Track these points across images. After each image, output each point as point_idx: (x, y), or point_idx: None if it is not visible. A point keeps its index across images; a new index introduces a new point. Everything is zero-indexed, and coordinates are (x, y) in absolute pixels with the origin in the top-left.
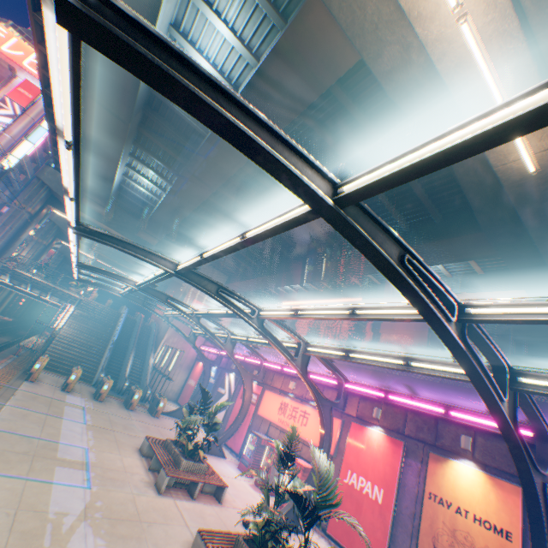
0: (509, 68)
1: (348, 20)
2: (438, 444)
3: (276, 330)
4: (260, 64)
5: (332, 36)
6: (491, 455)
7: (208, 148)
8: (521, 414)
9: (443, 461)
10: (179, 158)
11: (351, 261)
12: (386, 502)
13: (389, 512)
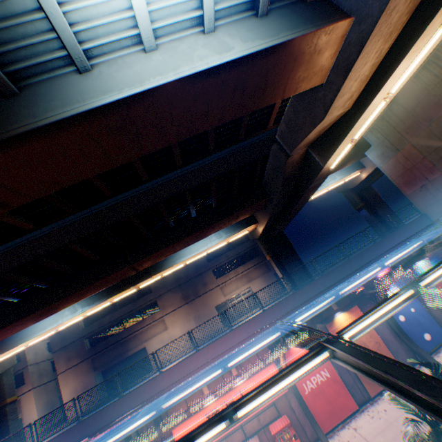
0: (367, 125)
1: (357, 66)
2: (324, 318)
3: (2, 386)
4: (266, 47)
5: (318, 62)
6: (340, 302)
7: (75, 127)
8: (334, 277)
9: (332, 323)
10: None
11: (176, 244)
12: (331, 371)
13: (336, 374)
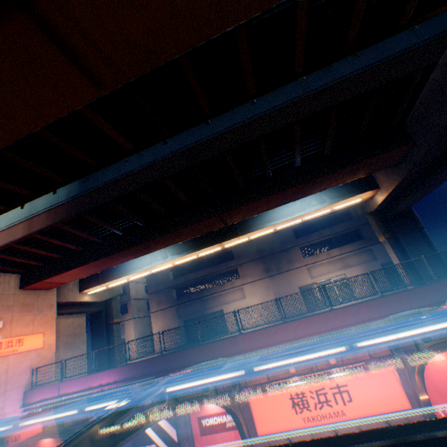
0: None
1: None
2: None
3: (111, 308)
4: None
5: None
6: None
7: None
8: None
9: None
10: None
11: (272, 197)
12: None
13: None
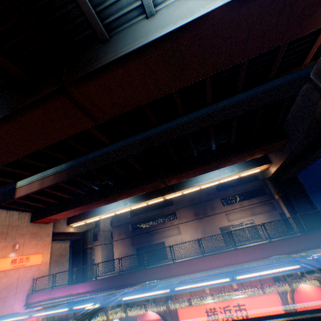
0: None
1: None
2: None
3: (87, 237)
4: None
5: None
6: None
7: (139, 58)
8: None
9: None
10: (16, 69)
11: (196, 169)
12: None
13: None
